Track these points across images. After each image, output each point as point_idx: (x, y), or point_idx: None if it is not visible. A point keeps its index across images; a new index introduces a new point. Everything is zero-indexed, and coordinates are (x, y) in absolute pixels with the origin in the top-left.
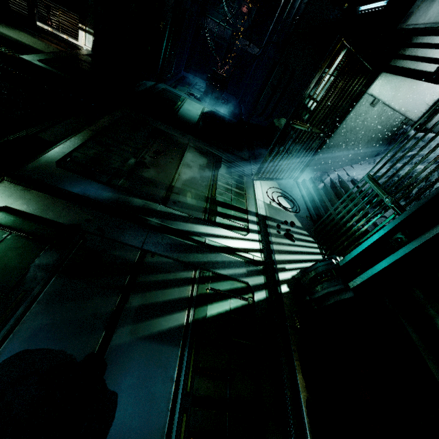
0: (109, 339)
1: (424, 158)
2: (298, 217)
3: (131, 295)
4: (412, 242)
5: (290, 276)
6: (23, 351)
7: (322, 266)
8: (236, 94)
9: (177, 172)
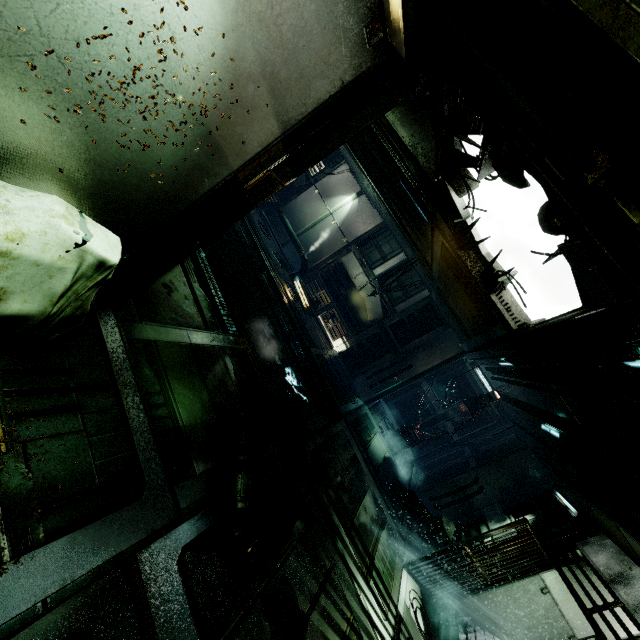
0: (310, 612)
1: None
2: None
3: (322, 593)
4: None
5: None
6: (287, 577)
7: None
8: (416, 452)
9: (358, 510)
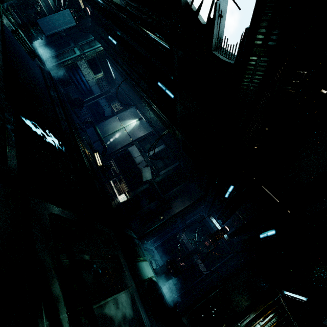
0: None
1: None
2: None
3: None
4: None
5: None
6: None
7: None
8: (179, 289)
9: (105, 299)
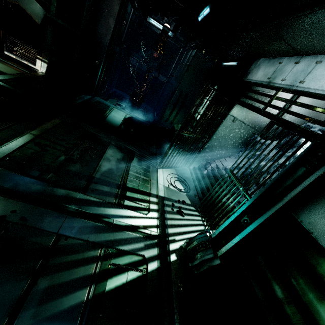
0: None
1: (259, 162)
2: (189, 196)
3: (40, 278)
4: (253, 224)
5: (178, 246)
6: None
7: (200, 238)
8: (151, 105)
9: (98, 165)
